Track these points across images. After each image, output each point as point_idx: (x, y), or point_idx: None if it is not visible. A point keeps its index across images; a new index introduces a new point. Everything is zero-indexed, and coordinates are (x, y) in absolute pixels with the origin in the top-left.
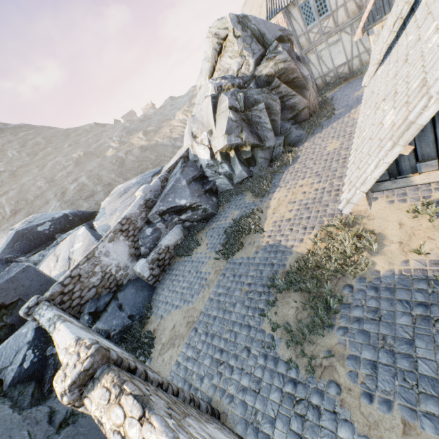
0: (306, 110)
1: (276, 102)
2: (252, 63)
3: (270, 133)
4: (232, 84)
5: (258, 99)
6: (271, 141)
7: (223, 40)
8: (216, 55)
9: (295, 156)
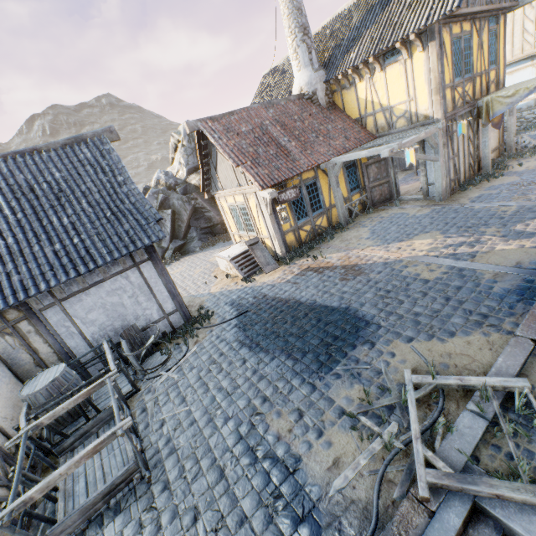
0: (220, 226)
1: (186, 212)
2: (185, 171)
3: (168, 236)
4: (166, 183)
5: (175, 204)
6: (167, 243)
7: (178, 142)
8: (174, 150)
9: (168, 264)
